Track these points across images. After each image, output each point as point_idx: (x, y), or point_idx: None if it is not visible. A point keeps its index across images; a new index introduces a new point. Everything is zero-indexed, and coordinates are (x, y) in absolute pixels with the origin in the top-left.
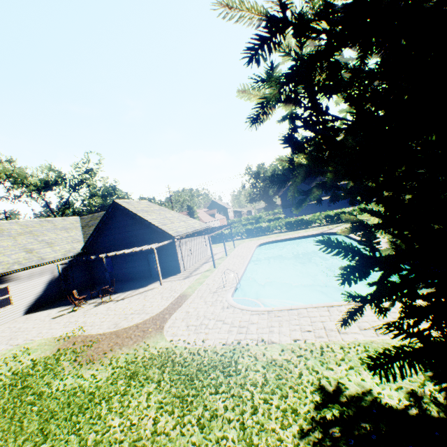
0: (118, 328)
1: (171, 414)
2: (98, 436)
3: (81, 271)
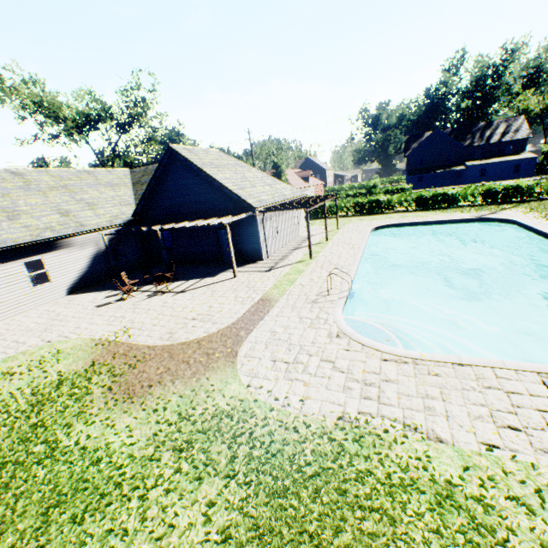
0: (173, 342)
1: None
2: None
3: (134, 244)
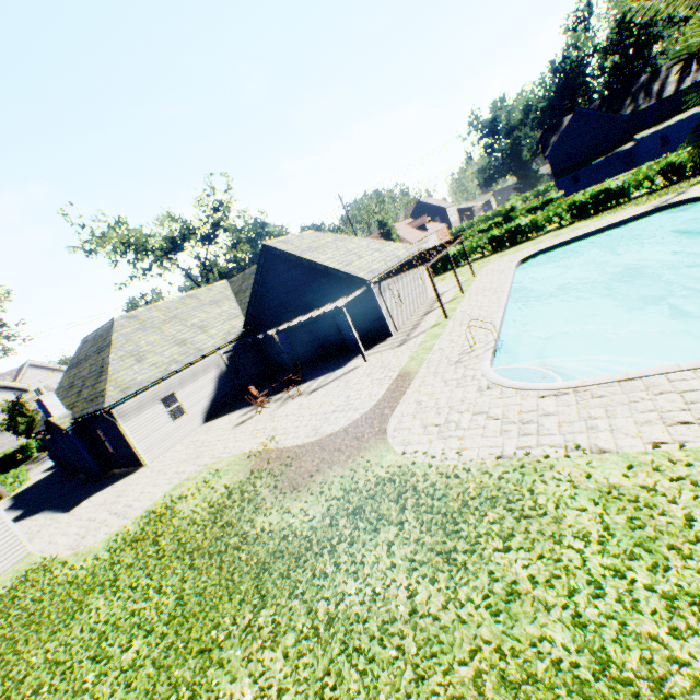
0: (319, 436)
1: (433, 582)
2: (330, 606)
3: (252, 357)
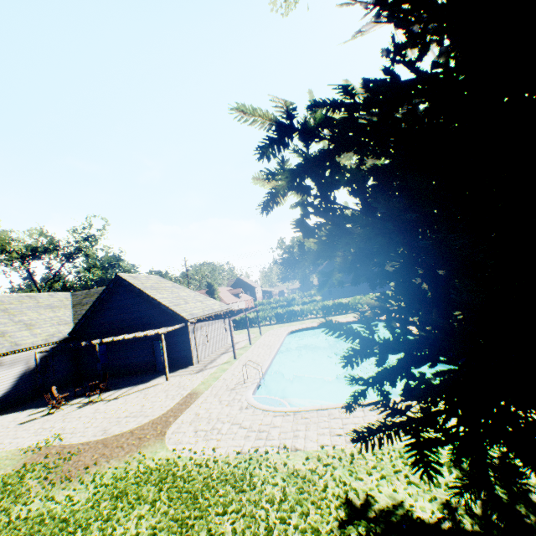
0: (107, 435)
1: None
2: None
3: (65, 361)
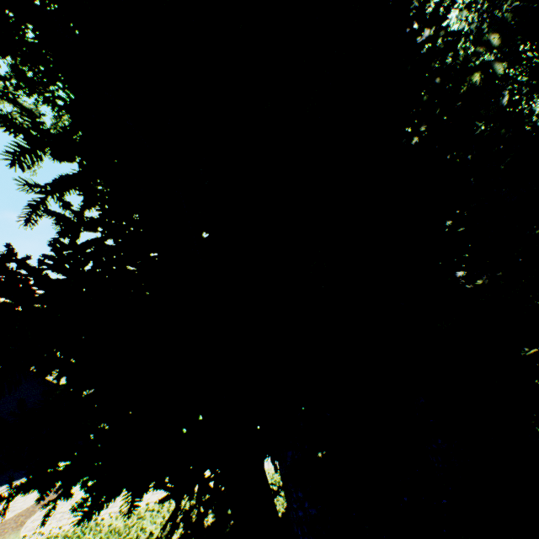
0: None
1: None
2: None
3: None
